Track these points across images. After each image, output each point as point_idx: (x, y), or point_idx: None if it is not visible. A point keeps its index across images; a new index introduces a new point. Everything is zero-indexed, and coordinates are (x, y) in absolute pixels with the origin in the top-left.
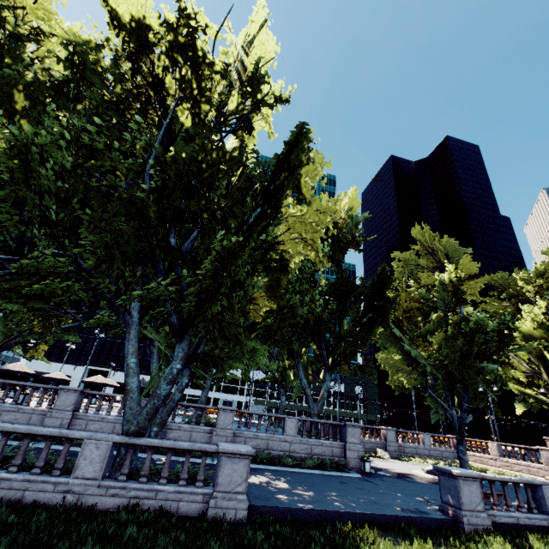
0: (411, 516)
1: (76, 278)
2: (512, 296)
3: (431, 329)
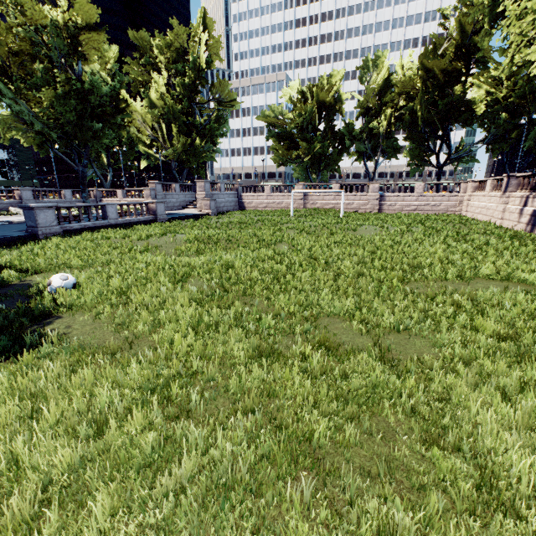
0: None
1: None
2: (149, 63)
3: (43, 84)
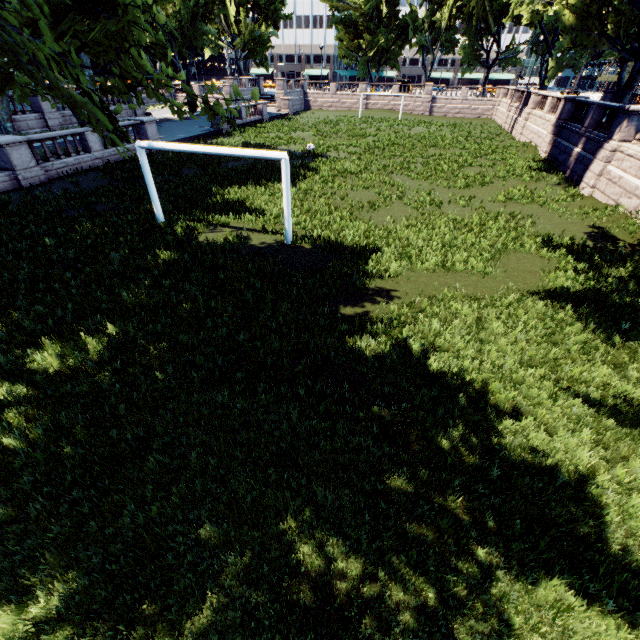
0: (208, 133)
1: None
2: None
3: None
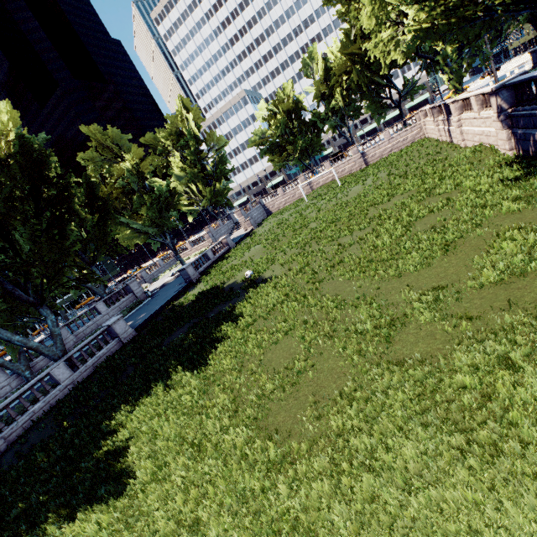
0: (180, 291)
1: None
2: (162, 152)
3: (139, 206)
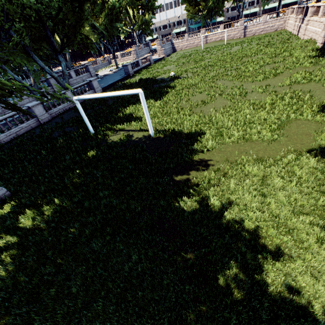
0: (123, 77)
1: (10, 40)
2: None
3: (99, 11)
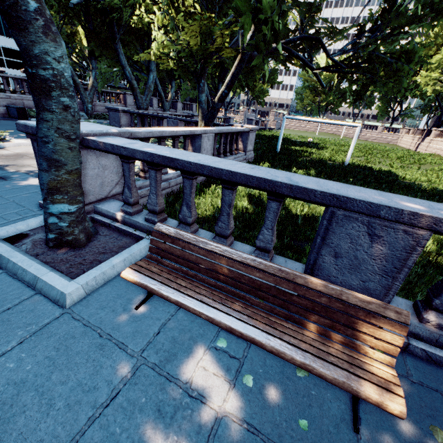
0: None
1: None
2: None
3: None
